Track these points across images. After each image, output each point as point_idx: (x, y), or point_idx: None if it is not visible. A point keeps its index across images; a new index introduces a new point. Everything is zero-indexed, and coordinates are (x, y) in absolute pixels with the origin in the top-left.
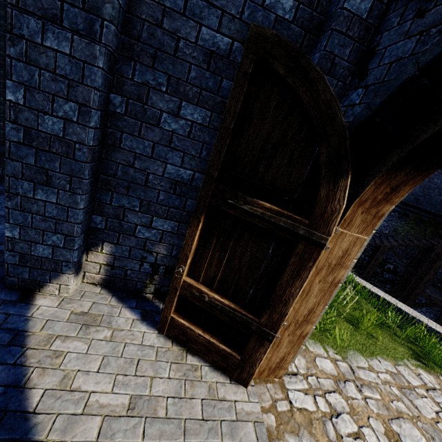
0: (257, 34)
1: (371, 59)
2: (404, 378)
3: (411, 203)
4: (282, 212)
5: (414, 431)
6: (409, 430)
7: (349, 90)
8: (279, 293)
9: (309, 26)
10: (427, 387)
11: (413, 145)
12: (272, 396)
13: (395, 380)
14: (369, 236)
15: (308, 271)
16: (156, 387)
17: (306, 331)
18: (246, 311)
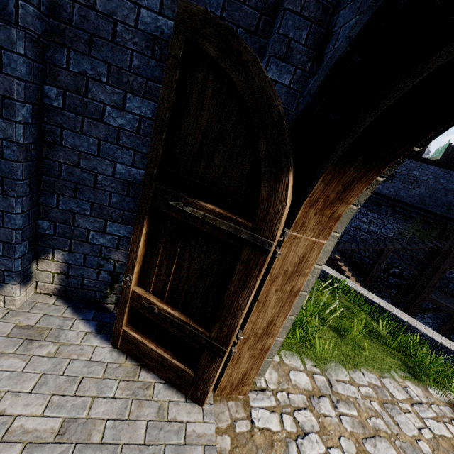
0: (185, 11)
1: (328, 42)
2: (388, 392)
3: (416, 204)
4: (224, 214)
5: (390, 451)
6: (385, 450)
7: (309, 78)
8: (227, 304)
9: (263, 7)
10: (412, 400)
11: (355, 135)
12: (232, 415)
13: (377, 394)
14: (334, 240)
15: (254, 279)
16: (96, 409)
17: (267, 344)
18: (197, 324)
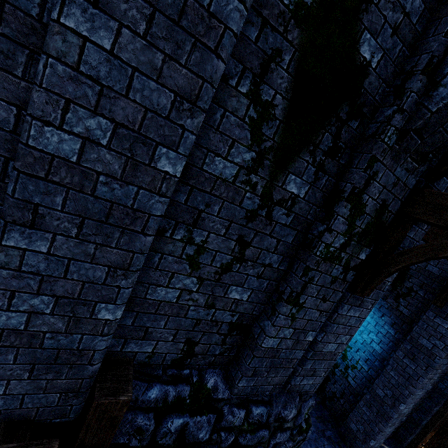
0: None
1: None
2: None
3: None
4: None
5: None
6: None
7: None
8: None
9: None
10: None
11: None
12: None
13: None
14: None
15: None
16: None
17: None
18: None
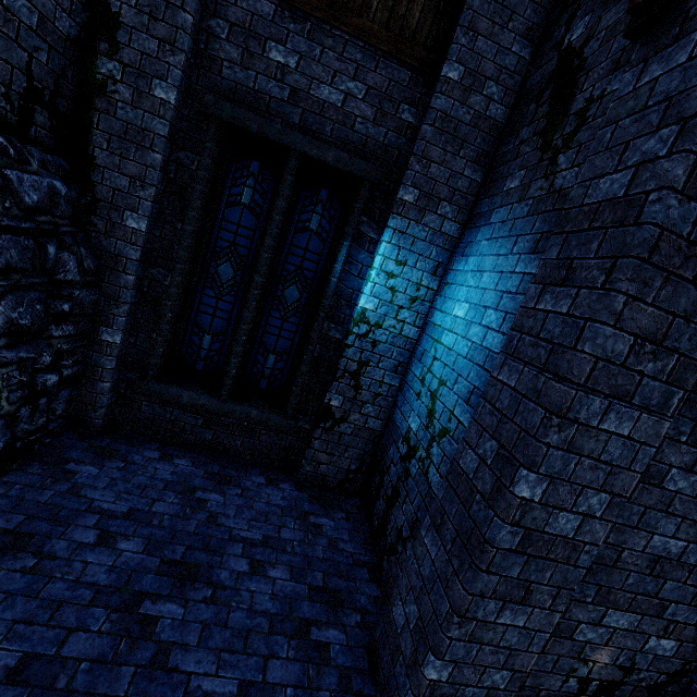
0: None
1: None
2: None
3: None
4: None
5: None
6: None
7: None
8: None
9: None
10: None
11: None
12: None
13: None
14: None
15: None
16: None
17: None
18: None
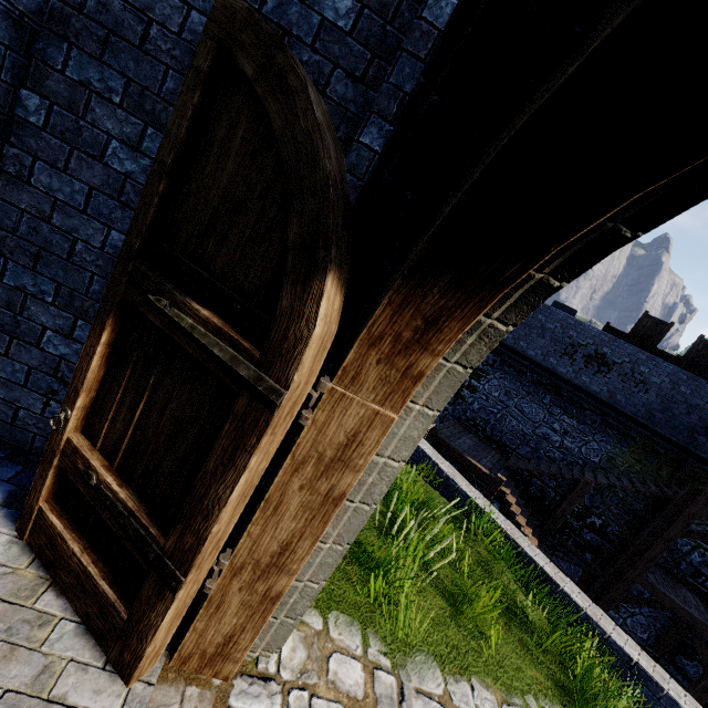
0: (223, 6)
1: None
2: None
3: (640, 419)
4: (223, 329)
5: None
6: None
7: None
8: (200, 491)
9: (379, 47)
10: None
11: (433, 228)
12: None
13: None
14: (423, 421)
15: (248, 454)
16: None
17: (277, 587)
18: (151, 520)
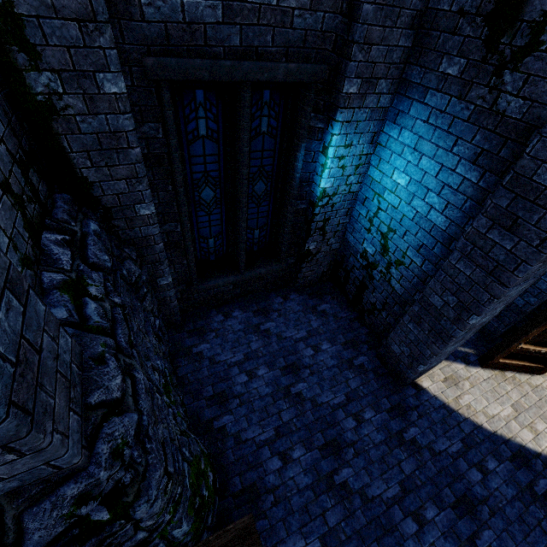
0: None
1: None
2: None
3: None
4: None
5: None
6: None
7: None
8: None
9: None
10: None
11: None
12: None
13: None
14: None
15: None
16: (513, 397)
17: None
18: None
